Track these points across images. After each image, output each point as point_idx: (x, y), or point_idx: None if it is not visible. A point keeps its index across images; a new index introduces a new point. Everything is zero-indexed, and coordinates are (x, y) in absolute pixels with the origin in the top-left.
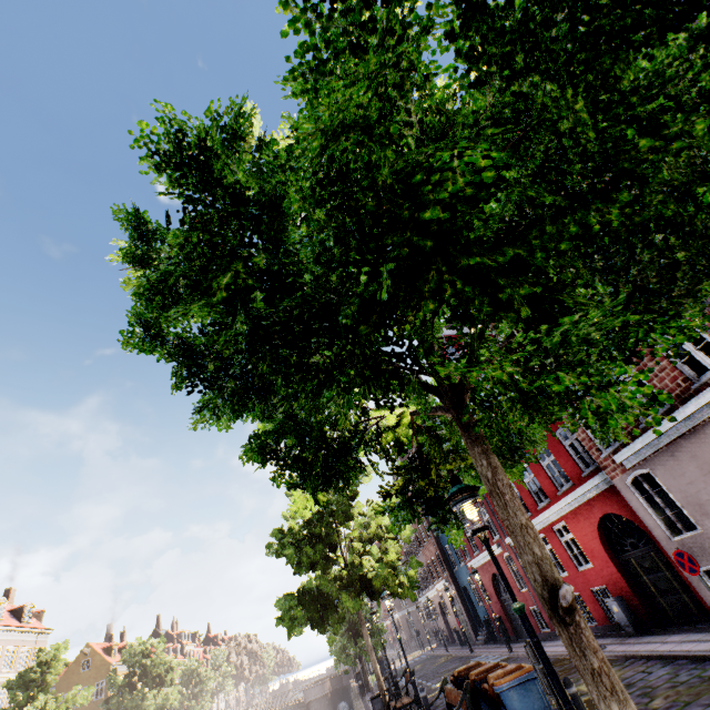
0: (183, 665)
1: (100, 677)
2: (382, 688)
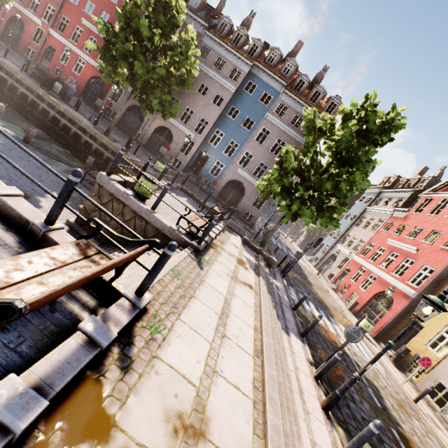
0: None
1: None
2: None
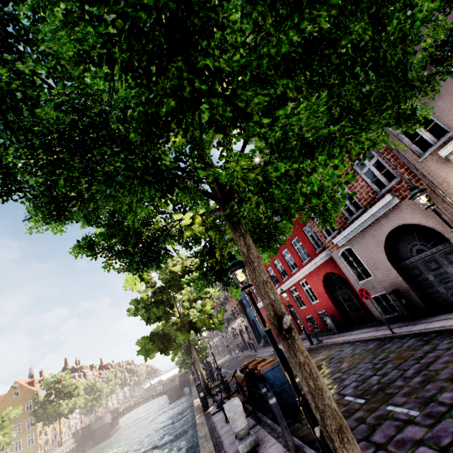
0: (85, 383)
1: (28, 399)
2: (204, 379)
